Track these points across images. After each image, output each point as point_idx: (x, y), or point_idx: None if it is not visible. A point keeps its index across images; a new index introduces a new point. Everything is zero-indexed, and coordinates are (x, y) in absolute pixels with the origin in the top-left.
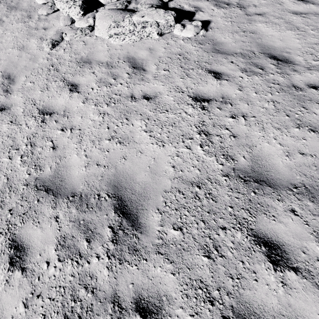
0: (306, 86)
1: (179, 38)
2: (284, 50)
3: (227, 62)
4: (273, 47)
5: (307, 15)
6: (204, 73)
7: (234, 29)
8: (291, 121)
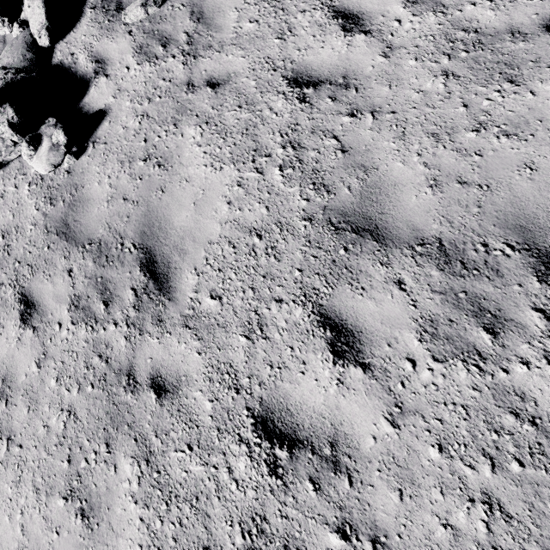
0: (148, 380)
1: (27, 176)
2: (180, 243)
3: (62, 271)
4: (169, 225)
5: (318, 89)
6: (11, 301)
7: (134, 146)
8: (66, 477)
